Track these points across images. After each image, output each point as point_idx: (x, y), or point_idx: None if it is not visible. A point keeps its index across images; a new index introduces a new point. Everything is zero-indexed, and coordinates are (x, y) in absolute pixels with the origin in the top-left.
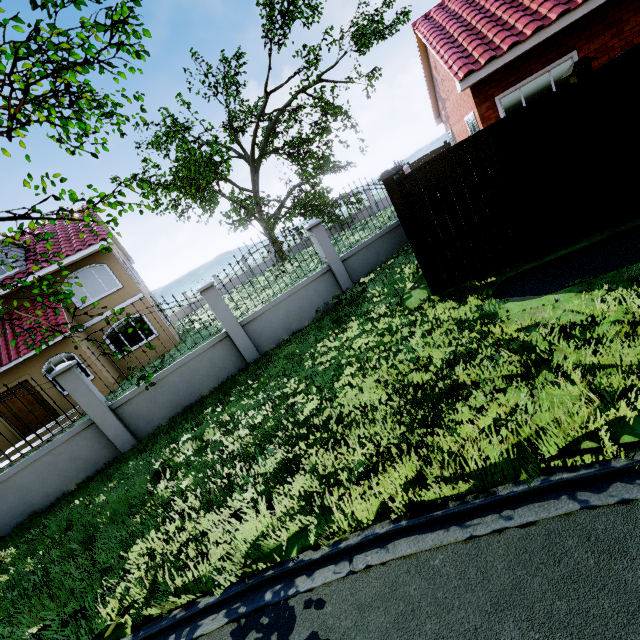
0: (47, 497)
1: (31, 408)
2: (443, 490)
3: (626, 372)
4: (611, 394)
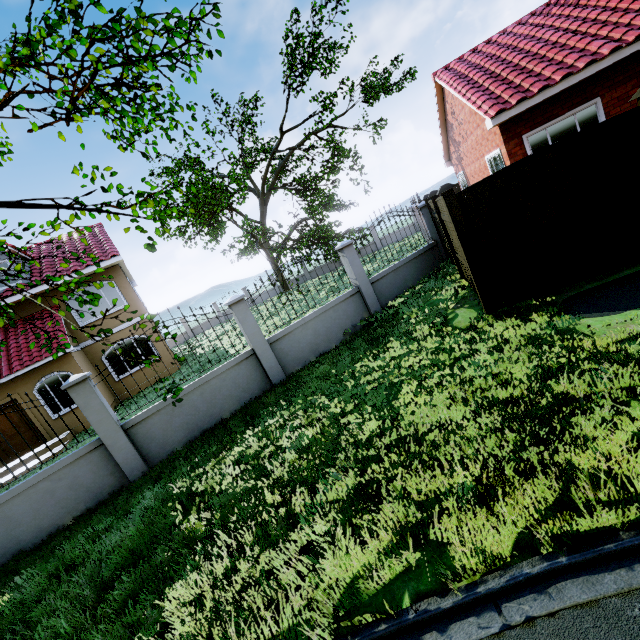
0: (38, 532)
1: (15, 431)
2: (609, 517)
3: None
4: None
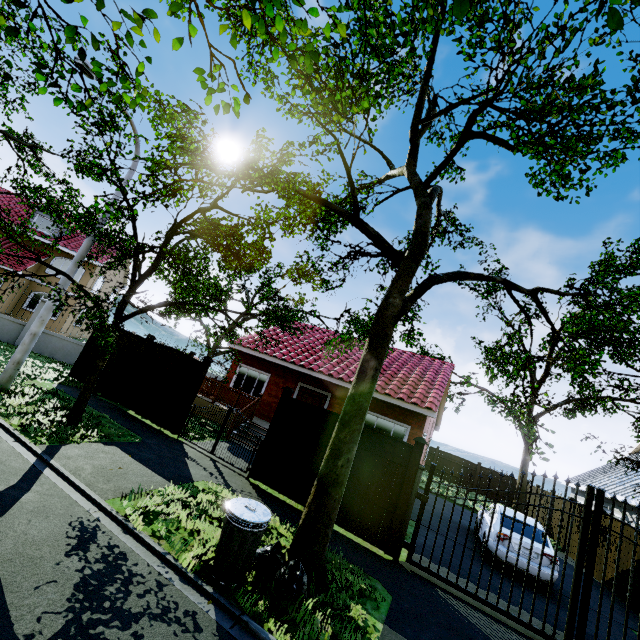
0: None
1: None
2: None
3: None
4: None
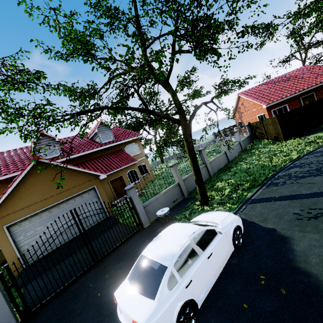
0: None
1: (120, 188)
2: None
3: None
4: None
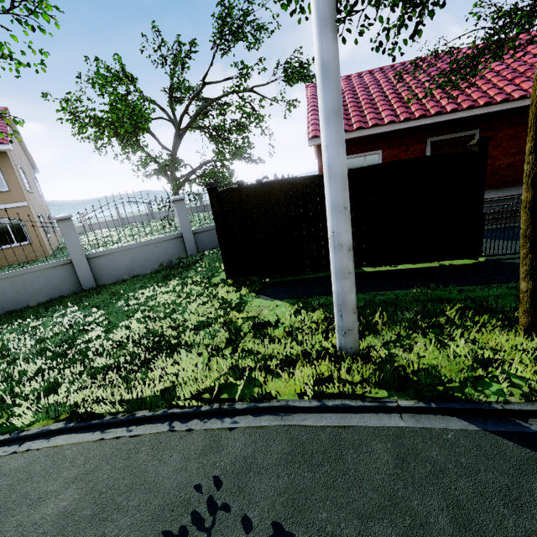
0: None
1: None
2: (107, 407)
3: (257, 358)
4: (241, 369)
